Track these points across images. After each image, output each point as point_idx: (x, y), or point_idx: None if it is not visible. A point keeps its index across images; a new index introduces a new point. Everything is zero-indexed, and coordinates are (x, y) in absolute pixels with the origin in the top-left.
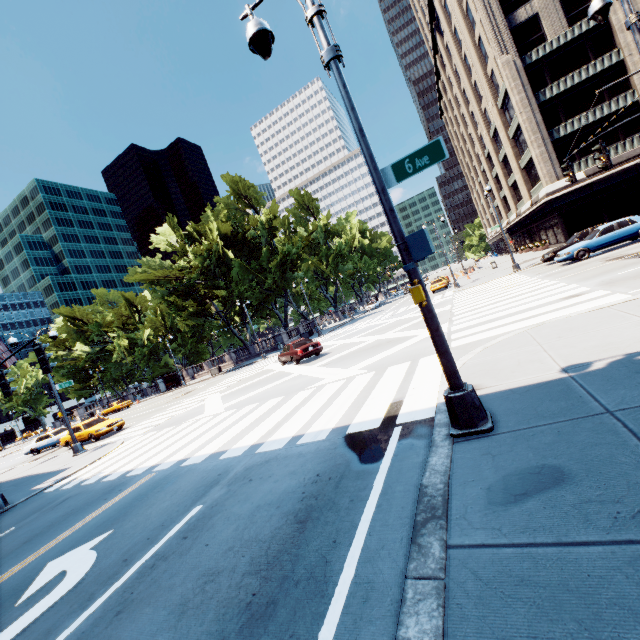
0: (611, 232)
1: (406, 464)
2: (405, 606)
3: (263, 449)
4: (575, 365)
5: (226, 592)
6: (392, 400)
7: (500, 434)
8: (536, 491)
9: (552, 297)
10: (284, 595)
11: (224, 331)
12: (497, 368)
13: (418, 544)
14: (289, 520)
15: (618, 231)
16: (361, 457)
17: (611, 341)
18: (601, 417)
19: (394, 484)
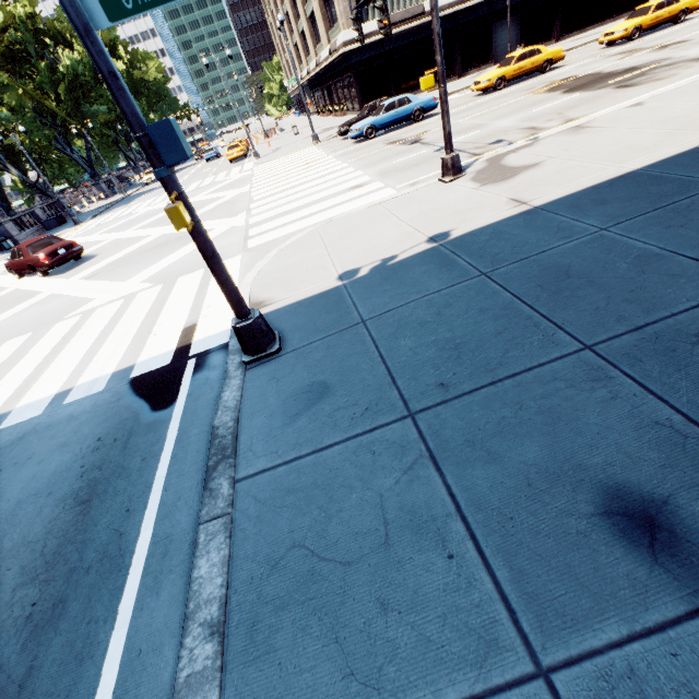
0: (393, 110)
1: (201, 403)
2: (198, 551)
3: (11, 422)
4: (349, 272)
5: None
6: (185, 325)
7: (286, 355)
8: (306, 409)
9: (342, 186)
10: (74, 588)
11: None
12: (289, 277)
13: (210, 489)
14: (68, 505)
15: (398, 110)
16: (152, 405)
17: (376, 244)
18: (358, 327)
19: (189, 429)
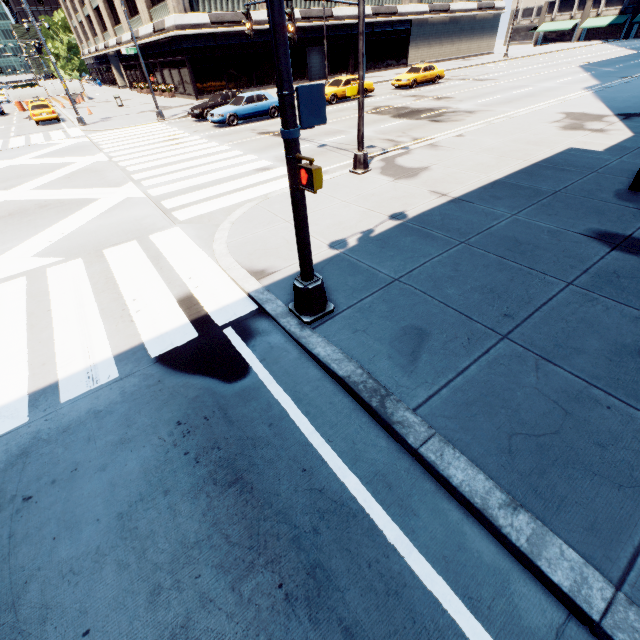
0: (253, 103)
1: (287, 364)
2: (439, 466)
3: None
4: (336, 242)
5: (236, 625)
6: (174, 298)
7: (345, 311)
8: (418, 347)
9: (244, 167)
10: (317, 551)
11: None
12: (272, 247)
13: (397, 422)
14: (213, 492)
15: (257, 104)
16: (220, 377)
17: (340, 220)
18: (397, 284)
19: (298, 388)
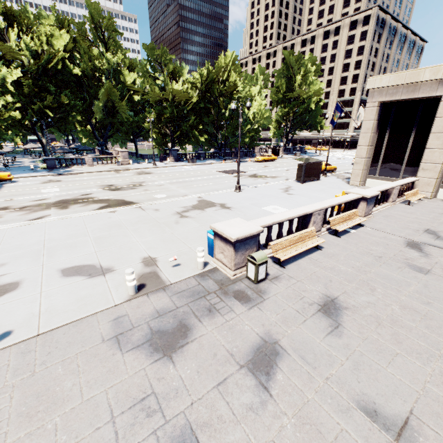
0: None
1: None
2: None
3: None
4: None
5: None
6: None
7: None
8: None
9: None
10: None
11: (278, 134)
12: None
13: None
14: None
15: None
16: None
17: None
18: None
19: None
